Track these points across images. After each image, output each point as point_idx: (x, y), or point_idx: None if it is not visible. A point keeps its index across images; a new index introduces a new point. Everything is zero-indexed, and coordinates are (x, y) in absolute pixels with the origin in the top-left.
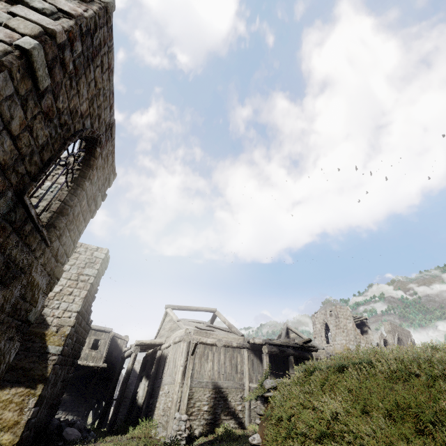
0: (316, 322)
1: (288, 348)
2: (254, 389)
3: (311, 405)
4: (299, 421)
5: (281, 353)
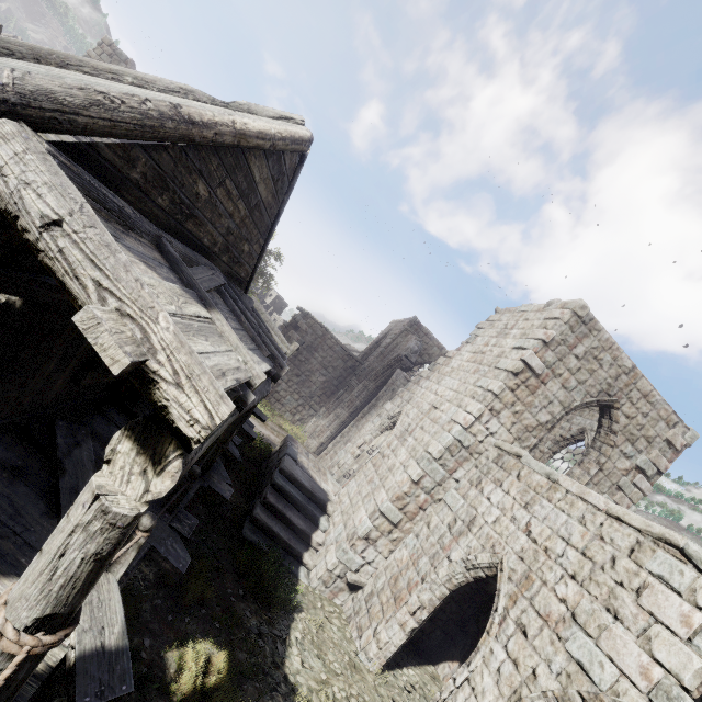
0: None
1: None
2: None
3: None
4: None
5: None
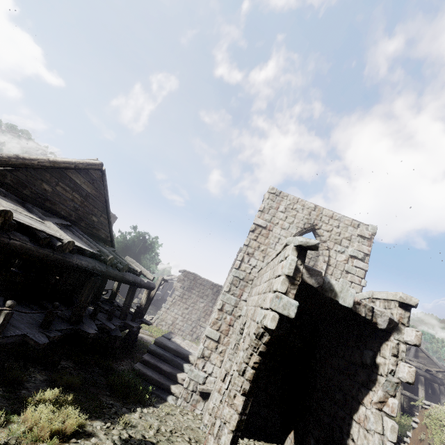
0: None
1: (420, 370)
2: None
3: None
4: None
5: None
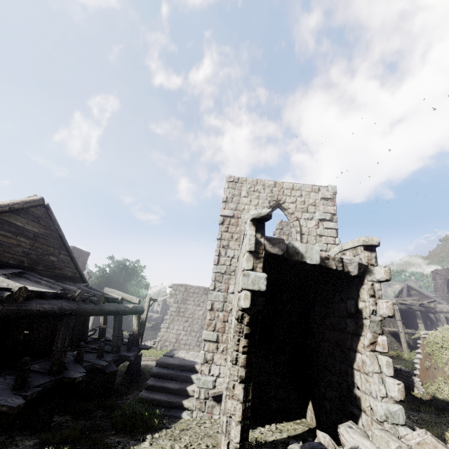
0: (437, 278)
1: (414, 306)
2: (388, 331)
3: (448, 340)
4: (443, 344)
5: (409, 309)
